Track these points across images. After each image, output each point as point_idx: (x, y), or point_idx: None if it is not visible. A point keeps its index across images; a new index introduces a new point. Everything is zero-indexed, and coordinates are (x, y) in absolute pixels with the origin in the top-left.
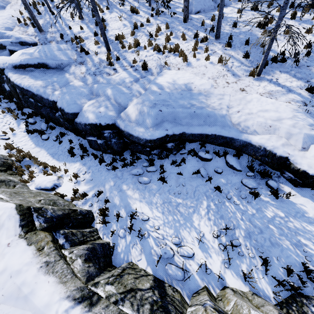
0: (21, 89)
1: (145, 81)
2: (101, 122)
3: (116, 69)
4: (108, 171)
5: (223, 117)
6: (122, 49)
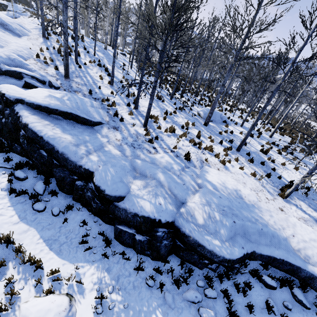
0: (38, 136)
1: (193, 173)
2: (162, 219)
3: (156, 149)
4: (149, 289)
5: (285, 240)
6: (157, 129)
